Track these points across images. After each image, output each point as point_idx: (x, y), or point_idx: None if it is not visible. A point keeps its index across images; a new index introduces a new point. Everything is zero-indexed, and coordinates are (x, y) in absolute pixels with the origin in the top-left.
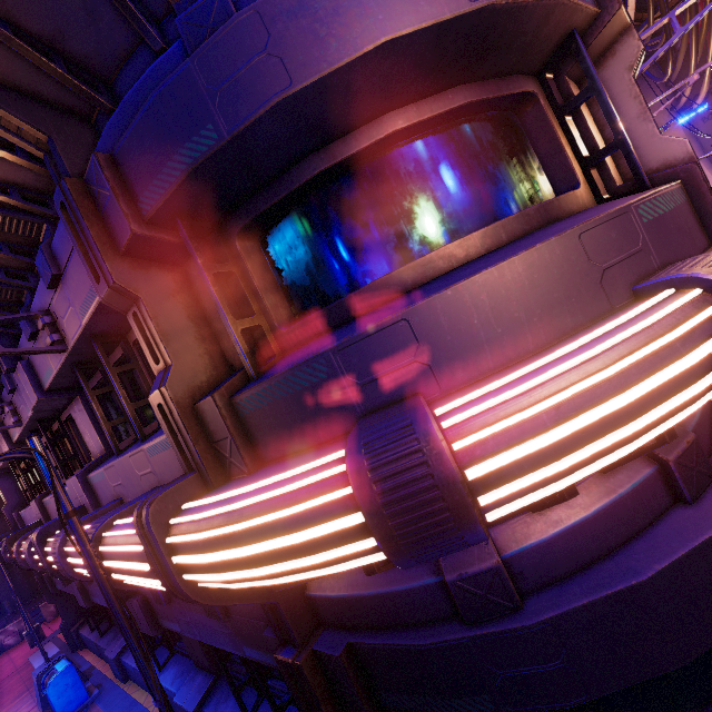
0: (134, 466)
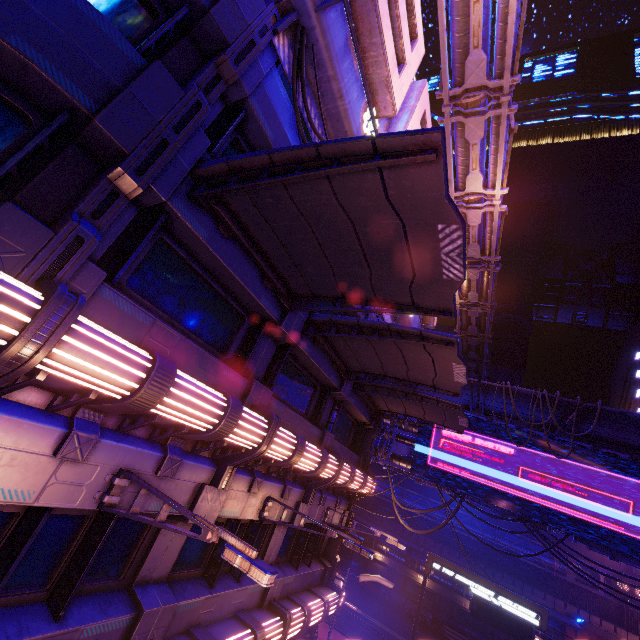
0: (308, 577)
